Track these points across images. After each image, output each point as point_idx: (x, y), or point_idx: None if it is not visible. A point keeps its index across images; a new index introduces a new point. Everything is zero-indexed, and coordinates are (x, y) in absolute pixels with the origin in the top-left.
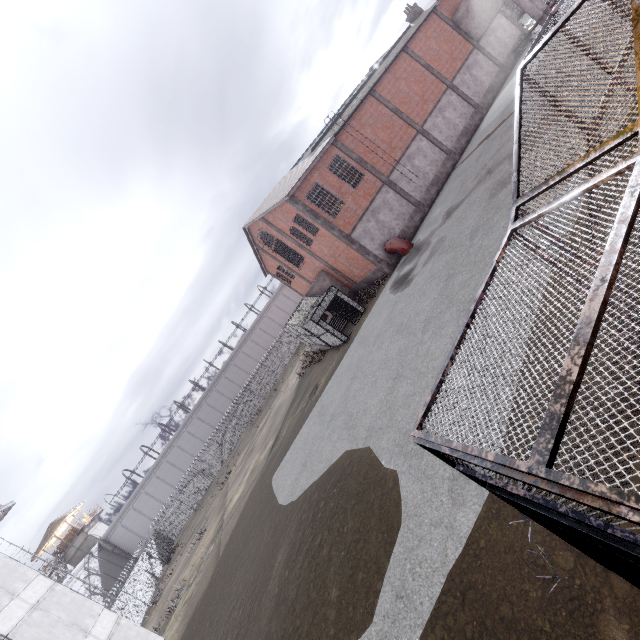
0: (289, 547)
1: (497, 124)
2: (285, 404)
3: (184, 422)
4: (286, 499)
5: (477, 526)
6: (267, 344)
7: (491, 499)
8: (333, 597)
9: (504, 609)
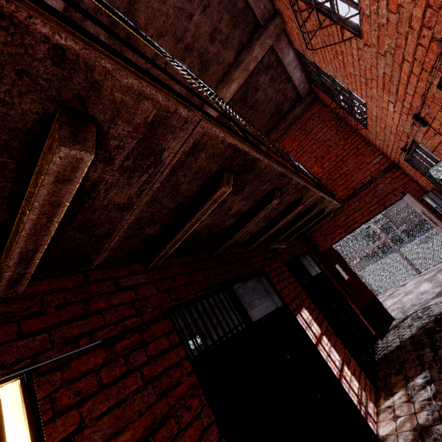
0: None
1: None
2: None
3: None
4: None
5: None
6: None
7: None
8: None
9: None
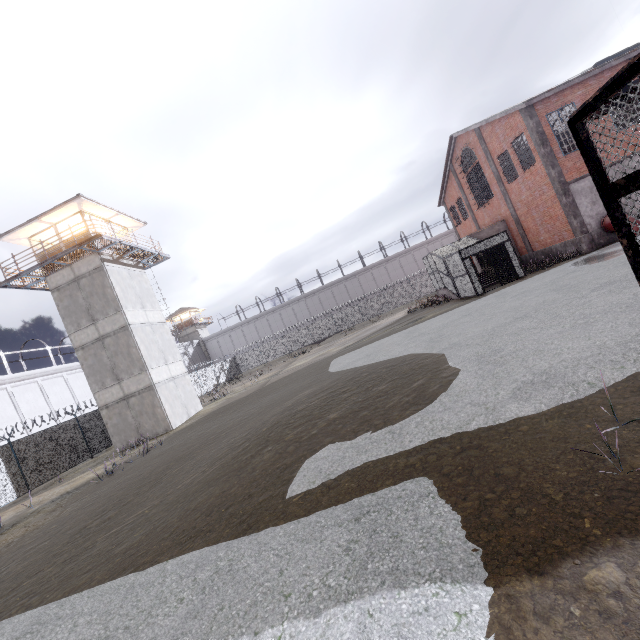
0: (317, 389)
1: None
2: (380, 326)
3: (294, 299)
4: (336, 369)
5: (529, 417)
6: (396, 279)
7: (570, 405)
8: (331, 417)
9: (508, 471)
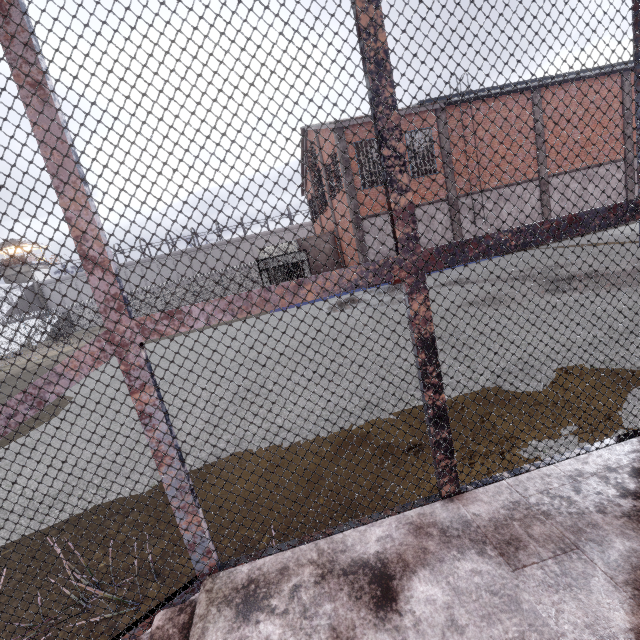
0: None
1: (611, 240)
2: None
3: (161, 255)
4: None
5: None
6: None
7: None
8: None
9: None
